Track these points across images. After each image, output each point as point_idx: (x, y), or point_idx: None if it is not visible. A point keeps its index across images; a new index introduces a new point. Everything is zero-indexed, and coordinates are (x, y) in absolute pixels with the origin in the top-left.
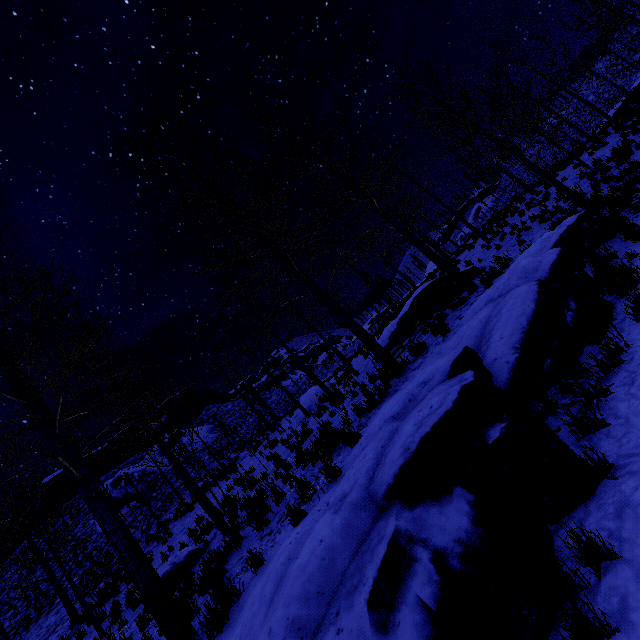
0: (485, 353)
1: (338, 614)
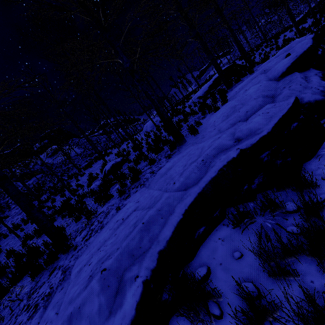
0: None
1: (285, 87)
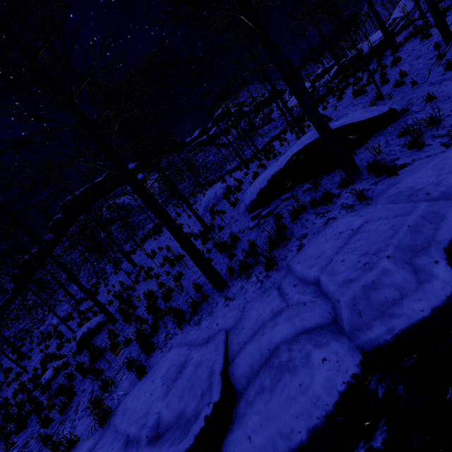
0: (235, 423)
1: None
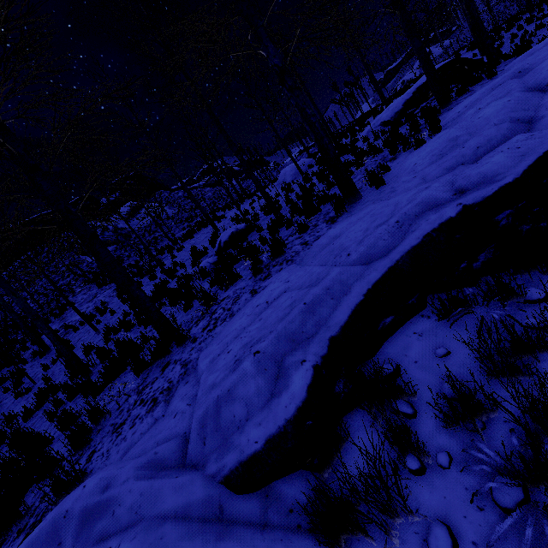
0: None
1: None
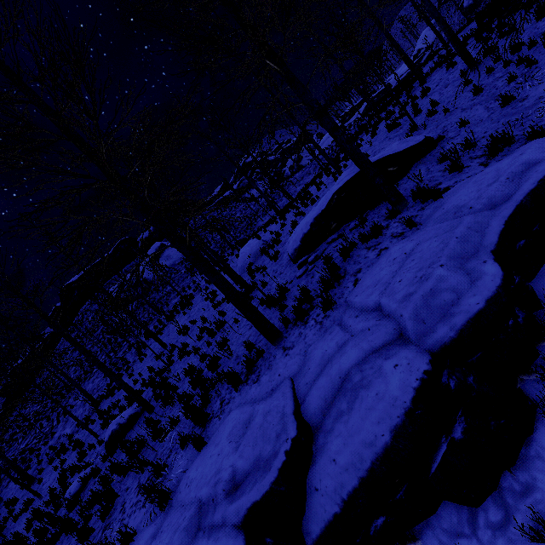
0: (317, 455)
1: None
